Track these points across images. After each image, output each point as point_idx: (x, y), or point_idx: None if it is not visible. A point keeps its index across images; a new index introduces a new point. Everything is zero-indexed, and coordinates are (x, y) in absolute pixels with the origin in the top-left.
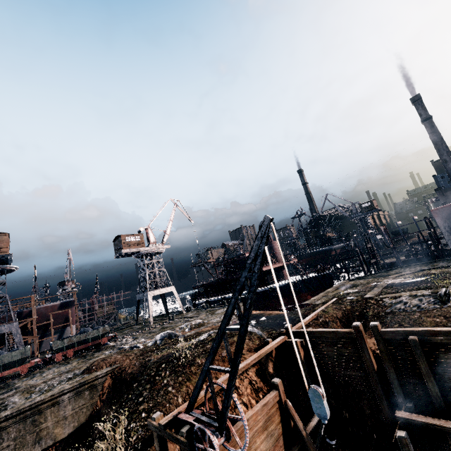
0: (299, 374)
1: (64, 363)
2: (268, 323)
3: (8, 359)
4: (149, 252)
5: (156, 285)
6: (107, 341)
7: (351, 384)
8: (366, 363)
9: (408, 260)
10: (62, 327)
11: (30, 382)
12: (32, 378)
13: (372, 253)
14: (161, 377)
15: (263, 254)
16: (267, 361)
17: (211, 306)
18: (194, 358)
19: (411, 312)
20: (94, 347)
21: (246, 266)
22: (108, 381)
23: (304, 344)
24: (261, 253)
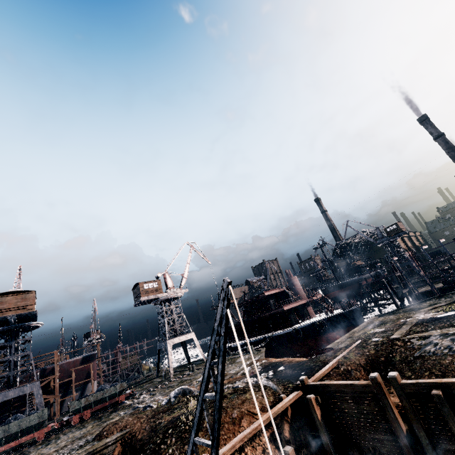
0: (319, 438)
1: (80, 427)
2: (285, 373)
3: (26, 423)
4: (166, 298)
5: (176, 332)
6: (125, 399)
7: (380, 451)
8: (392, 424)
9: (446, 287)
10: (83, 383)
11: (44, 451)
12: (47, 446)
13: (402, 282)
14: (166, 445)
15: (227, 316)
16: (282, 422)
17: (233, 352)
18: (202, 421)
19: (442, 356)
20: (112, 407)
21: (215, 329)
22: (118, 449)
23: (319, 400)
24: (224, 316)
